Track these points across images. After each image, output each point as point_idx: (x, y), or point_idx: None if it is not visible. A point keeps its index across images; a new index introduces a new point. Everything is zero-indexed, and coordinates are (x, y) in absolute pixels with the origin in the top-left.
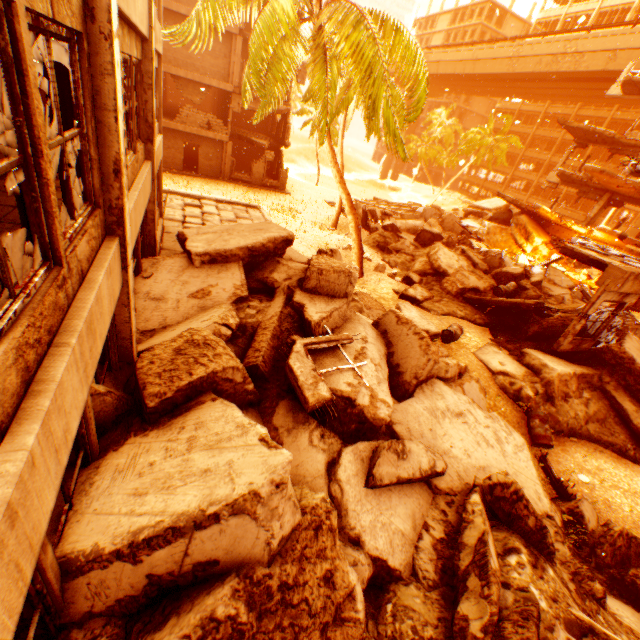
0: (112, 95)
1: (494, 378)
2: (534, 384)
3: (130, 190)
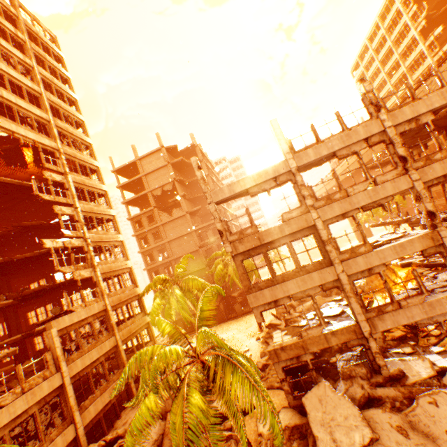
0: (68, 395)
1: (257, 439)
2: (268, 440)
3: (99, 397)
